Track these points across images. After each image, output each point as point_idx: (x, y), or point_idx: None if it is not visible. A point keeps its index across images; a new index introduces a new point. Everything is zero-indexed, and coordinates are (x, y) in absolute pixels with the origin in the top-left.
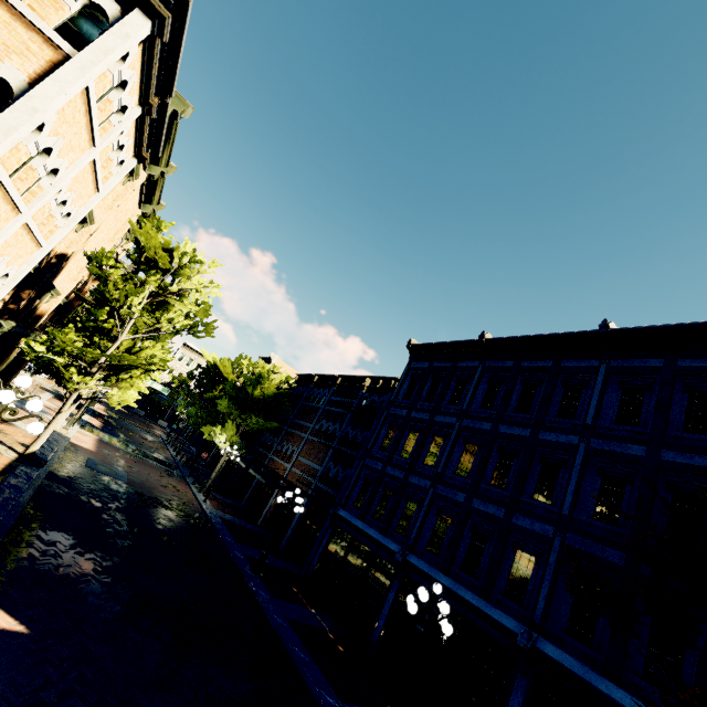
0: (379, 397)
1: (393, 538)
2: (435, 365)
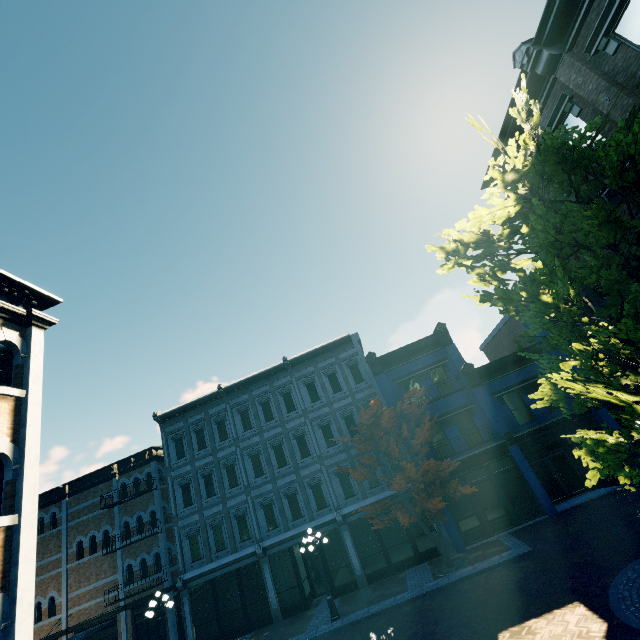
0: (141, 472)
1: (244, 547)
2: (190, 420)
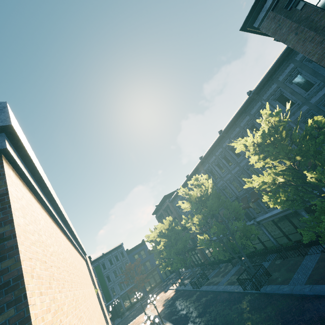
0: None
1: None
2: None
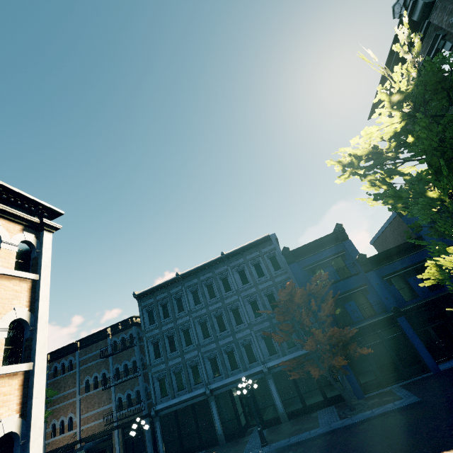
0: (126, 333)
1: (197, 388)
2: (158, 298)
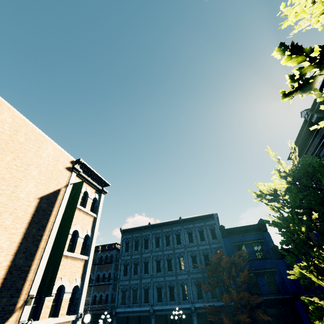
0: (109, 253)
1: (144, 306)
2: (134, 235)
